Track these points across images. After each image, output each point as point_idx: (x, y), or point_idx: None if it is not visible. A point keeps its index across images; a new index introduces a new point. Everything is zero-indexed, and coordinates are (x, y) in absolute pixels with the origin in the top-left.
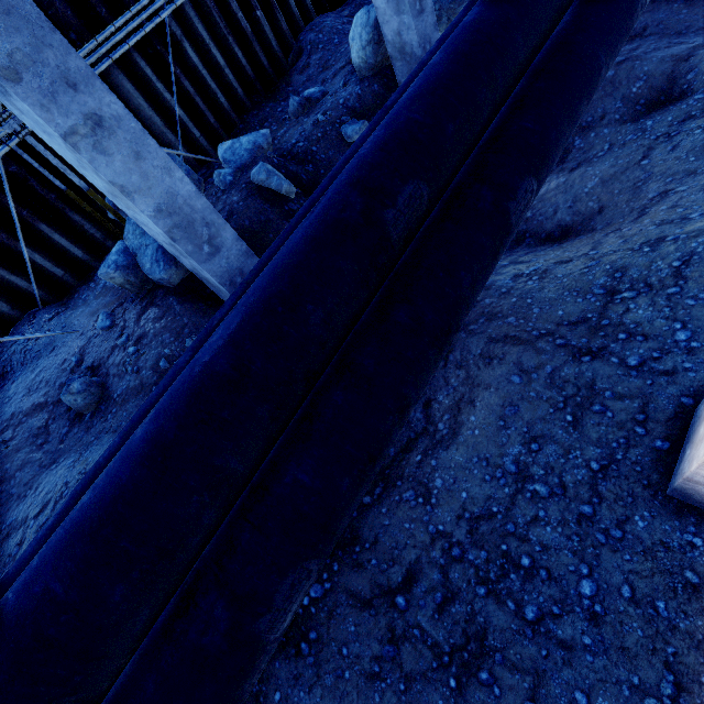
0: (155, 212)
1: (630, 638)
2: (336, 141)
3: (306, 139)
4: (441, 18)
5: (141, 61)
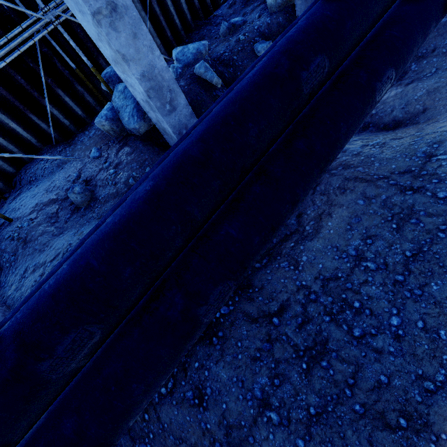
0: (141, 76)
1: (420, 349)
2: (249, 54)
3: (230, 50)
4: None
5: None
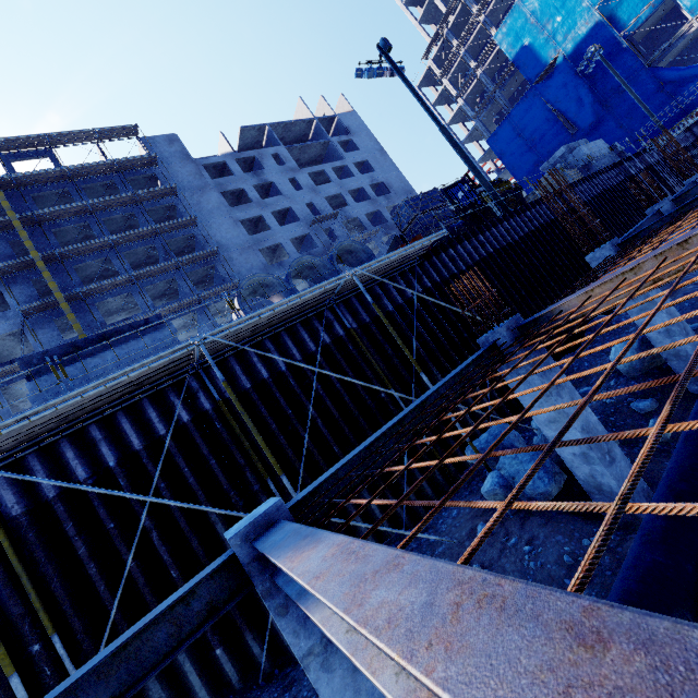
0: (581, 429)
1: None
2: (629, 413)
3: (600, 413)
4: None
5: None
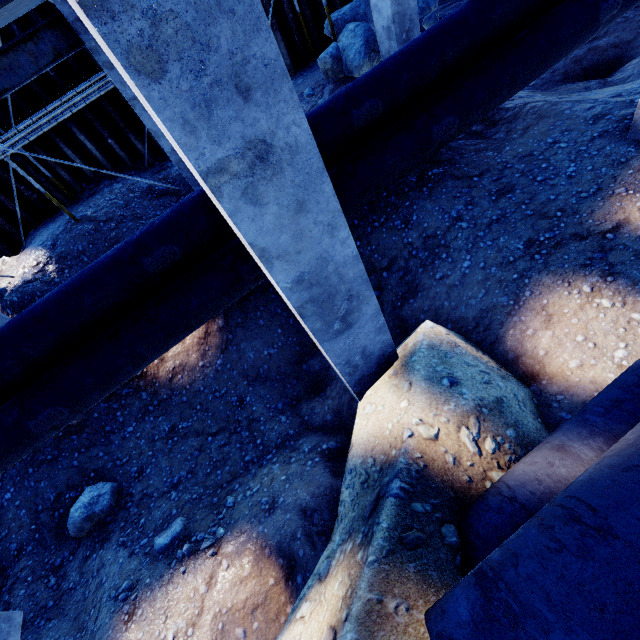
0: None
1: (584, 180)
2: None
3: None
4: None
5: None
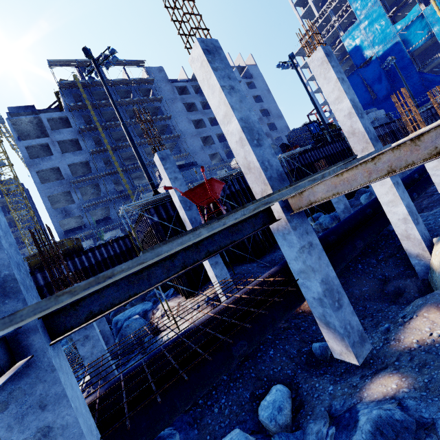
0: (343, 204)
1: None
2: None
3: None
4: None
5: None
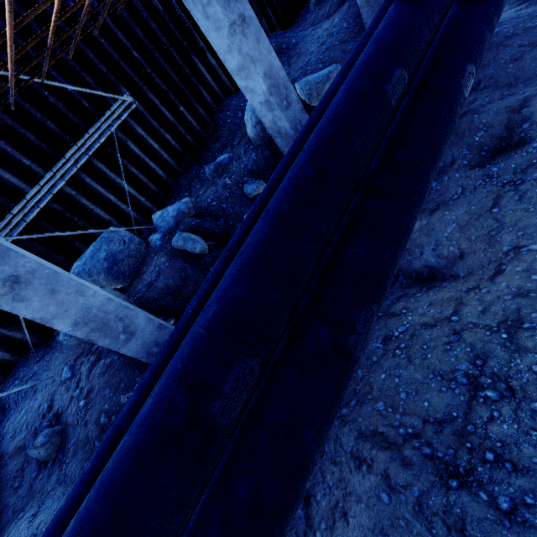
0: (73, 326)
1: None
2: (240, 197)
3: (218, 198)
4: (312, 94)
5: (97, 162)
